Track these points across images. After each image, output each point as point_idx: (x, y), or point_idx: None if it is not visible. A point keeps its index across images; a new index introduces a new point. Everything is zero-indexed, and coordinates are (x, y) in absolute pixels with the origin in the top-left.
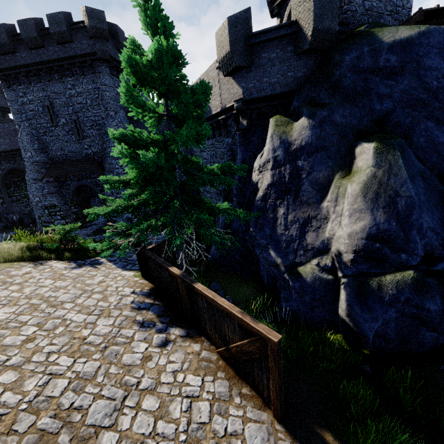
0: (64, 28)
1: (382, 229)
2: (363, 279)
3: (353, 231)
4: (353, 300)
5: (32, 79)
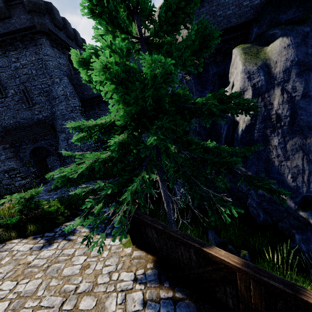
0: (1, 4)
1: None
2: None
3: None
4: None
5: None
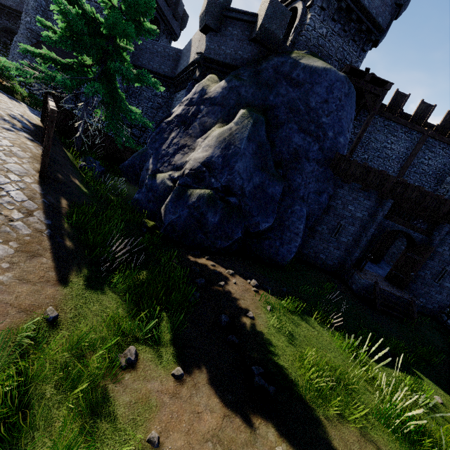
0: None
1: (213, 161)
2: (185, 189)
3: (198, 157)
4: (171, 199)
5: None
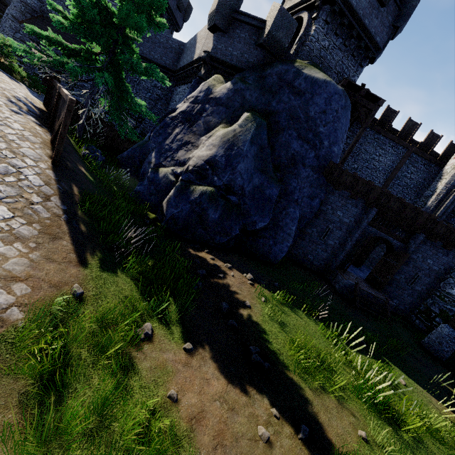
0: None
1: (216, 160)
2: (188, 185)
3: (202, 155)
4: (174, 193)
5: None
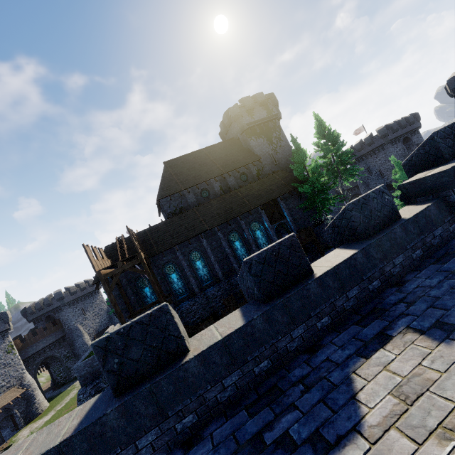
0: (370, 141)
1: None
2: None
3: None
4: None
5: (360, 161)
